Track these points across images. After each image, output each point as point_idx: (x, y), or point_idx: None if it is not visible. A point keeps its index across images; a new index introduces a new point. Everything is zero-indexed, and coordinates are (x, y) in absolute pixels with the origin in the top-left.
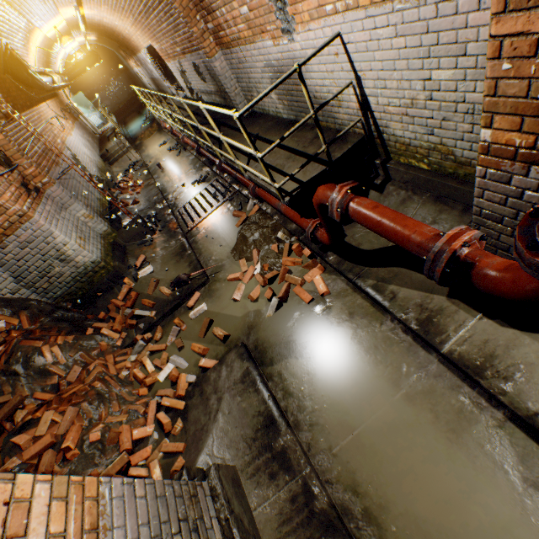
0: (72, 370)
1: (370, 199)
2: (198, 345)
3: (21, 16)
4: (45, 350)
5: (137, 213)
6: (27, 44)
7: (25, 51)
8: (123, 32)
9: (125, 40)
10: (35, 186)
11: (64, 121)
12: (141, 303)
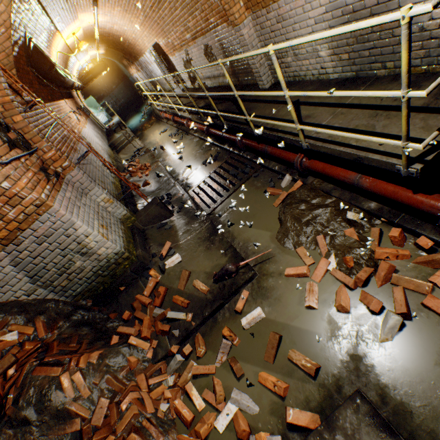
0: (98, 405)
1: None
2: (271, 379)
3: (44, 14)
4: (64, 380)
5: (149, 194)
6: (49, 46)
7: (48, 53)
8: (129, 37)
9: (129, 46)
10: (55, 171)
11: (79, 117)
12: (170, 300)
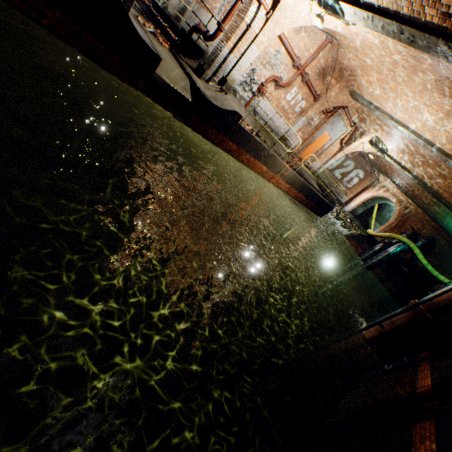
0: None
1: (193, 61)
2: None
3: None
4: None
5: None
6: None
7: None
8: None
9: None
10: None
11: None
12: None
